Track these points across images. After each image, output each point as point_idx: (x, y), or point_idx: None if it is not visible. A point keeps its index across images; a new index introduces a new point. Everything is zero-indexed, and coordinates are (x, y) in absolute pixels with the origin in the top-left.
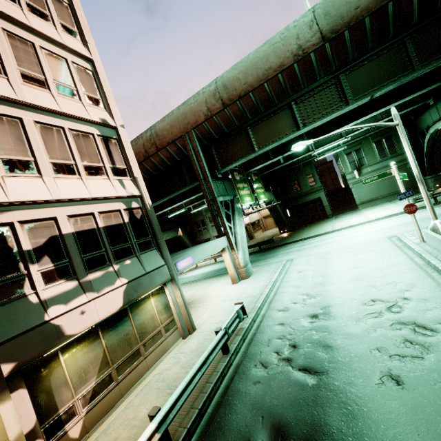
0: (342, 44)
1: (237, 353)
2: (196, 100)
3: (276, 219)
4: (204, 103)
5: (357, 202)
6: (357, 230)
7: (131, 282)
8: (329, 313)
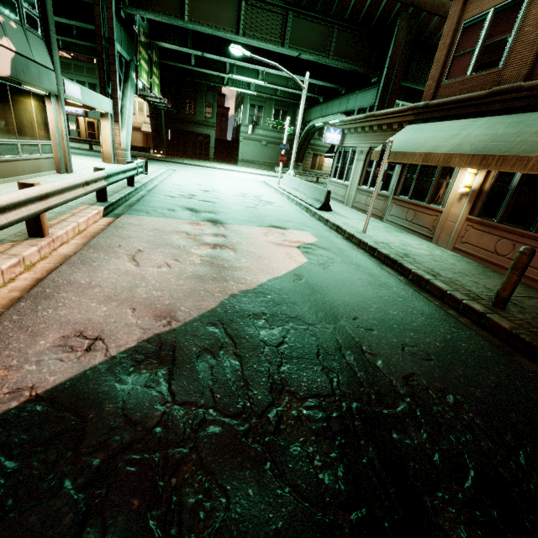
0: None
1: (139, 192)
2: None
3: (155, 133)
4: None
5: (240, 158)
6: (236, 173)
7: (19, 55)
8: (217, 192)
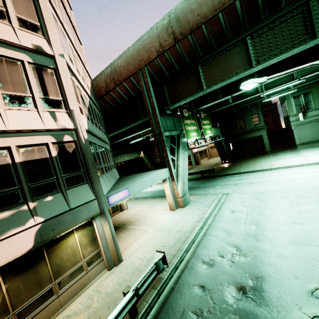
0: None
1: (146, 316)
2: (150, 35)
3: (220, 151)
4: (157, 38)
5: (297, 143)
6: (297, 172)
7: (48, 220)
8: (260, 291)
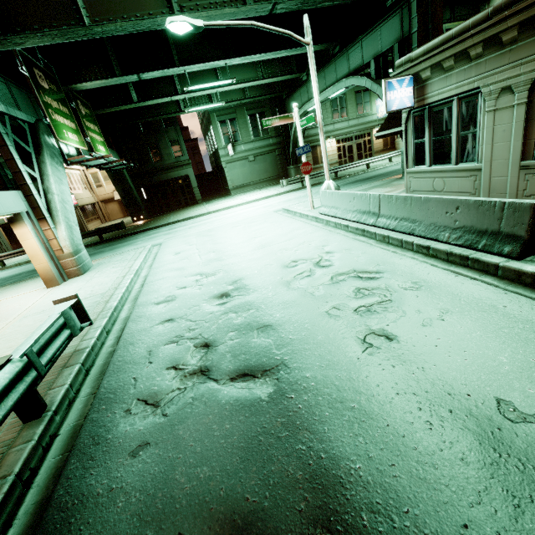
0: None
1: (70, 405)
2: None
3: (126, 198)
4: None
5: (230, 187)
6: (238, 210)
7: None
8: (244, 287)
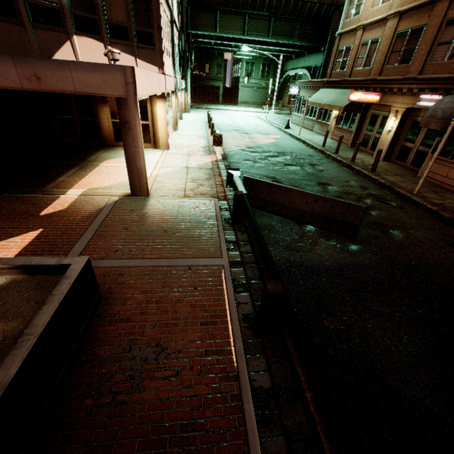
0: (280, 4)
1: None
2: None
3: None
4: None
5: (239, 101)
6: (240, 112)
7: (180, 79)
8: (239, 124)
